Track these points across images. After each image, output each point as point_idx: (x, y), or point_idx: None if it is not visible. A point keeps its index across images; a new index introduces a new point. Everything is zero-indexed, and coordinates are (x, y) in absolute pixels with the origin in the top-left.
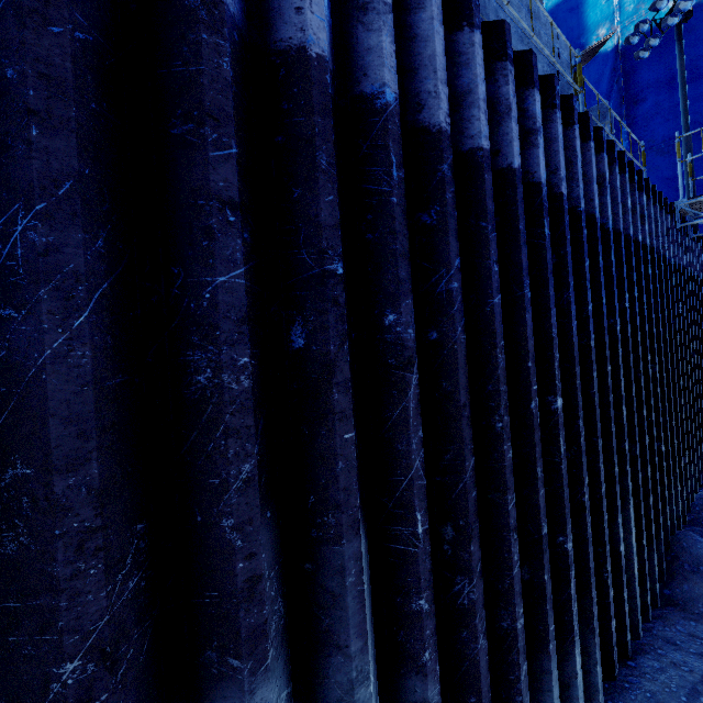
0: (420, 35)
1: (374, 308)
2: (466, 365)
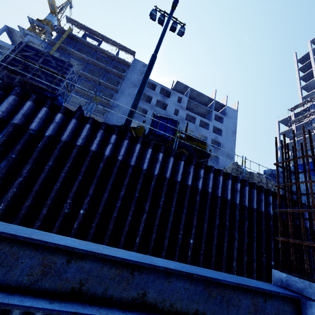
0: (304, 215)
1: (299, 250)
2: (313, 263)
